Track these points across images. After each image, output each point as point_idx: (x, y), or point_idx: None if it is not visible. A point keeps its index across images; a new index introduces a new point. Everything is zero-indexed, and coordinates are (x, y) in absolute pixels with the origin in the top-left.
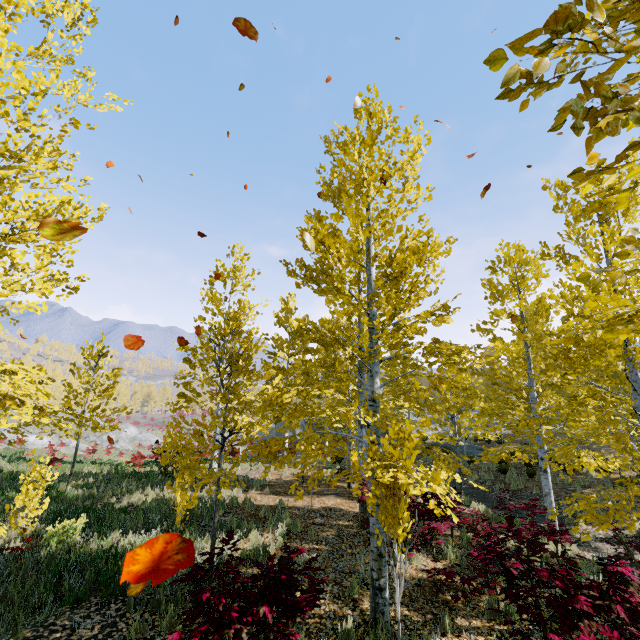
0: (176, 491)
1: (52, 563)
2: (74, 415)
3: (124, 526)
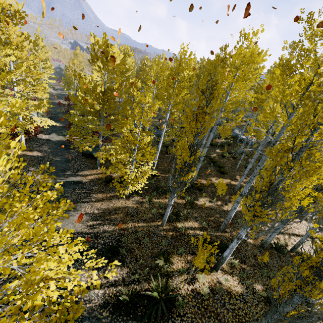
0: None
1: None
2: None
3: None
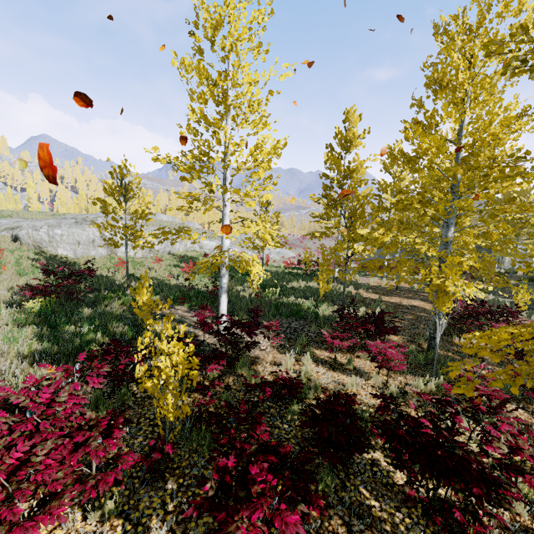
0: (320, 282)
1: (271, 303)
2: (261, 239)
3: (294, 295)
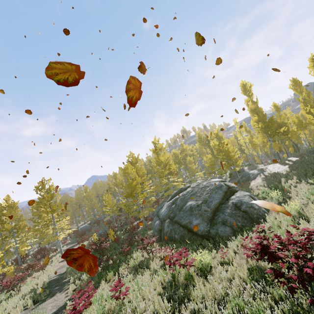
0: None
1: None
2: None
3: None
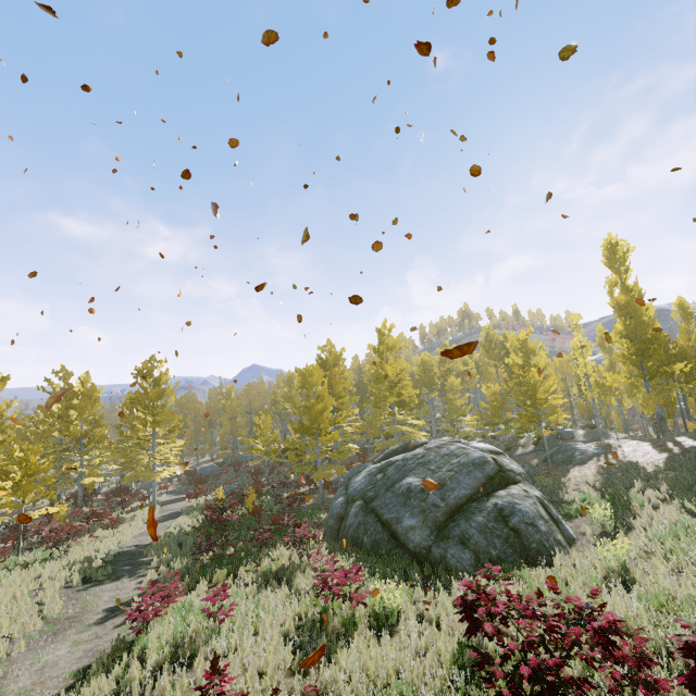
0: None
1: None
2: None
3: None
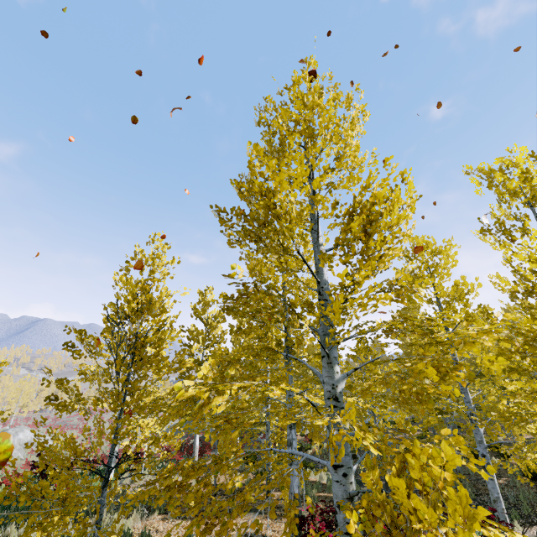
0: None
1: None
2: None
3: None
